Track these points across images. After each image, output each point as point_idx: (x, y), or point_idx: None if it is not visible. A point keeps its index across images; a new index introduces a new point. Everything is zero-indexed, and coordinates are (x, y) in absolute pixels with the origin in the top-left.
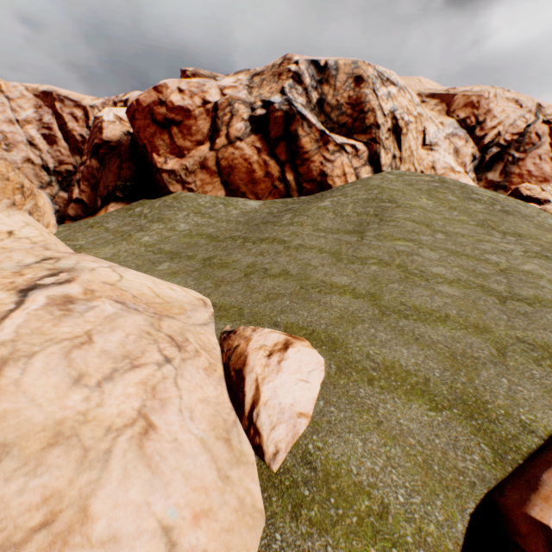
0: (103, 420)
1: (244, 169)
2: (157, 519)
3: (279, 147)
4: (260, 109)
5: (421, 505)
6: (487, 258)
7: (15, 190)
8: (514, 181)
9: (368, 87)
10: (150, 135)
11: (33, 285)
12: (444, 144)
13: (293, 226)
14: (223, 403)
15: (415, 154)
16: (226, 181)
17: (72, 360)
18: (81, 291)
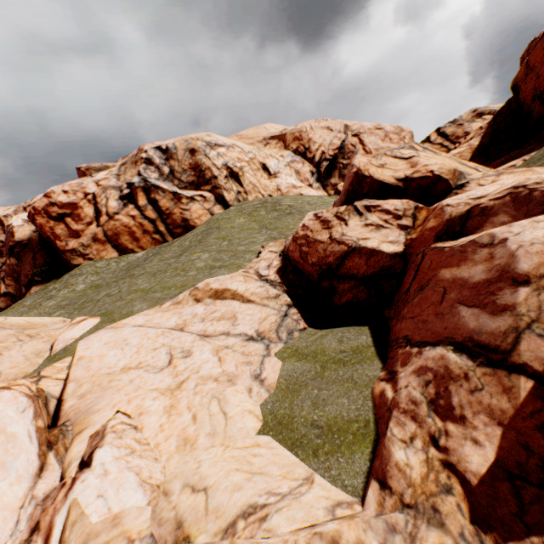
0: None
1: (127, 233)
2: None
3: (148, 210)
4: (126, 189)
5: None
6: (237, 249)
7: None
8: None
9: (201, 154)
10: (51, 228)
11: None
12: (285, 170)
13: (147, 263)
14: (46, 348)
15: (258, 185)
16: (116, 245)
17: None
18: None
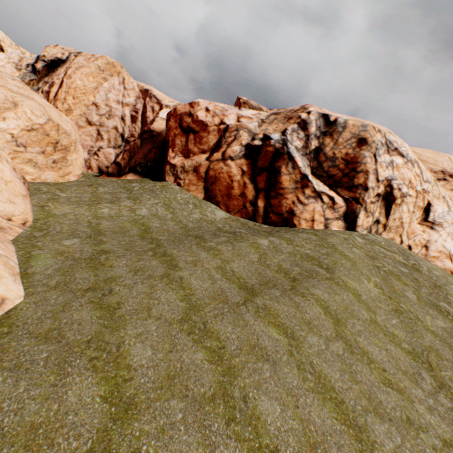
0: None
1: (225, 183)
2: None
3: (262, 175)
4: (259, 140)
5: None
6: (368, 425)
7: (49, 143)
8: None
9: (369, 150)
10: (174, 135)
11: None
12: (450, 227)
13: (207, 253)
14: None
15: (406, 227)
16: (208, 187)
17: None
18: None
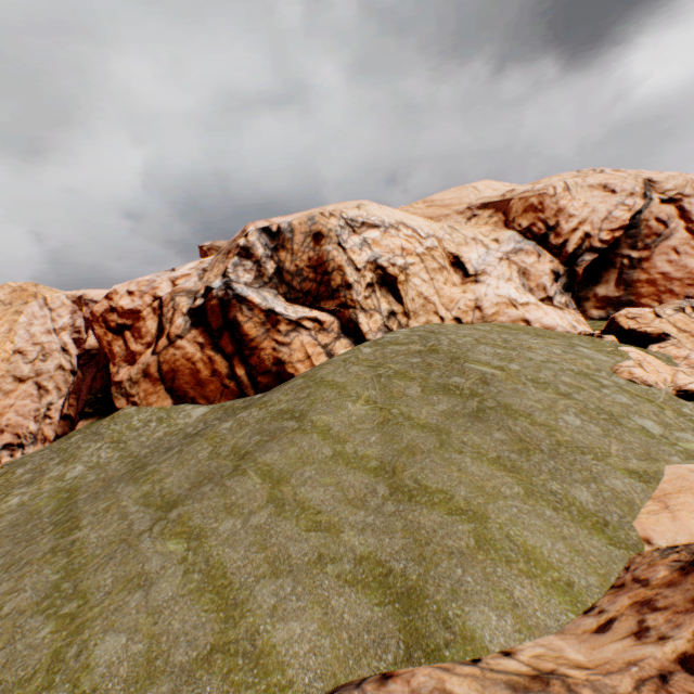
0: None
1: (188, 370)
2: None
3: (224, 337)
4: (200, 298)
5: None
6: (252, 594)
7: None
8: (643, 292)
9: (331, 242)
10: (109, 343)
11: None
12: (498, 268)
13: (135, 484)
14: None
15: (436, 299)
16: (171, 387)
17: None
18: None
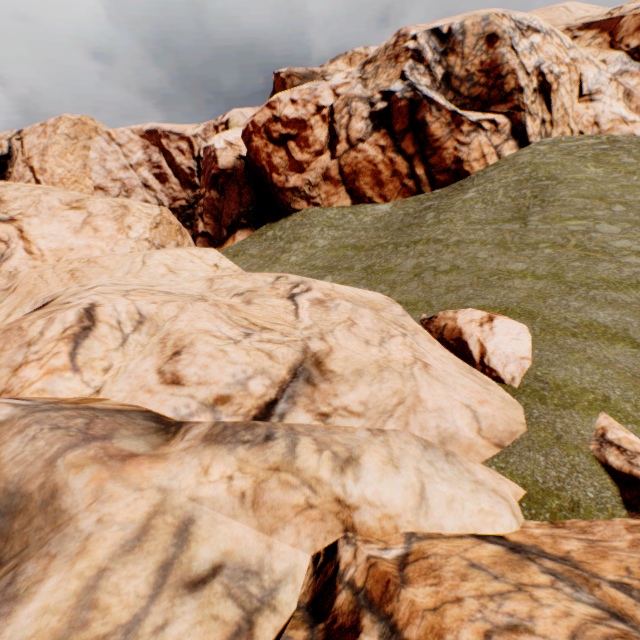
0: (397, 361)
1: (369, 172)
2: (459, 402)
3: (405, 140)
4: (380, 102)
5: (634, 396)
6: None
7: (176, 232)
8: None
9: (504, 45)
10: (267, 156)
11: (291, 294)
12: (609, 89)
13: (442, 224)
14: (455, 359)
15: (570, 112)
16: (351, 189)
17: (354, 333)
18: (322, 295)
